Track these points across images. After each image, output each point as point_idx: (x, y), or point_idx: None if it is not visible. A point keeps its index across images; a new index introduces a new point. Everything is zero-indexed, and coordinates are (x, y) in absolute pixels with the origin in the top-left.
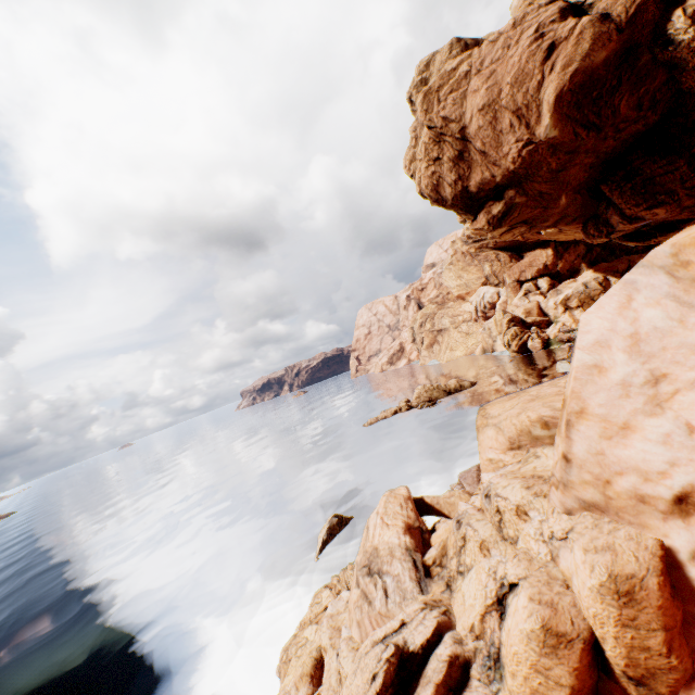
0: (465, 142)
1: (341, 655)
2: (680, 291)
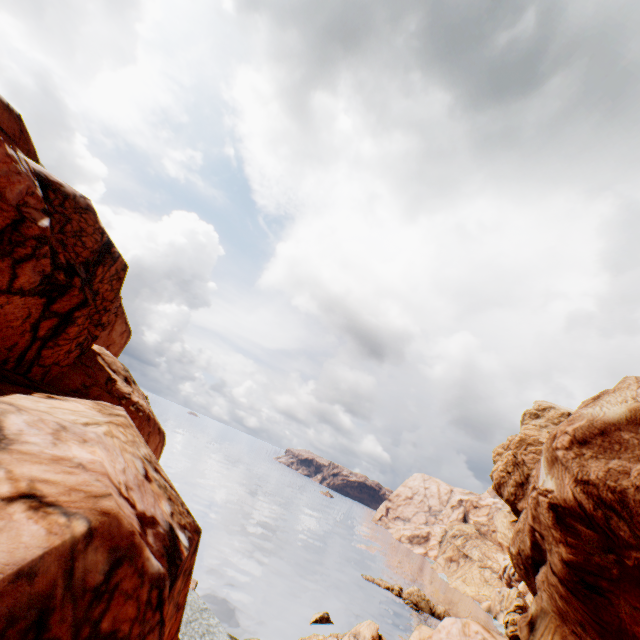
0: (527, 481)
1: None
2: (460, 630)
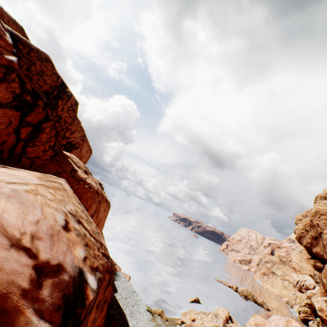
0: (320, 236)
1: (205, 320)
2: (285, 324)
